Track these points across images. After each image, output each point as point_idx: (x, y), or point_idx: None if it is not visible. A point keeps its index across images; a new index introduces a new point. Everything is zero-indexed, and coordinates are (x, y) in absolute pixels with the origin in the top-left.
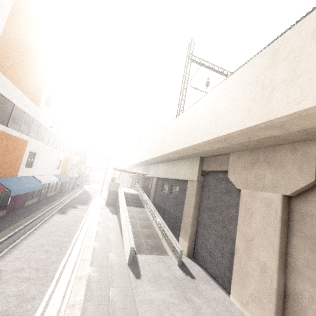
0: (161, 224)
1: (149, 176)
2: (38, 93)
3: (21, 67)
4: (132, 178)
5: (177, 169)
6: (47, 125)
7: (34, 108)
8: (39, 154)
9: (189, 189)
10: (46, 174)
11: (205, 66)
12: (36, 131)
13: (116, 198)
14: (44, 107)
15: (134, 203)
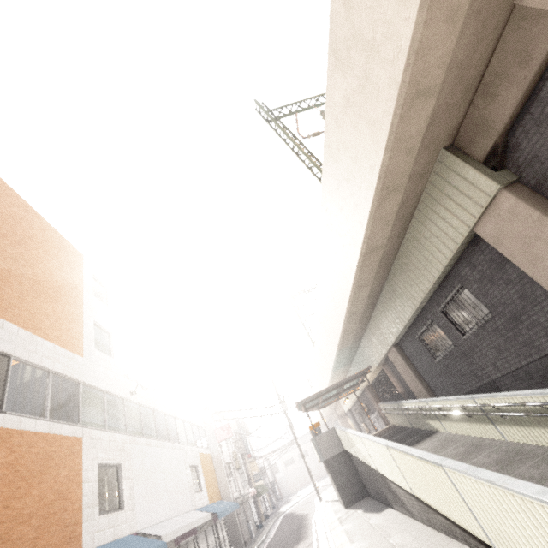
0: (547, 401)
1: (377, 363)
2: (71, 329)
3: (5, 283)
4: (352, 419)
5: (420, 256)
6: (122, 391)
7: (71, 360)
8: (130, 464)
9: (505, 237)
10: (172, 514)
11: (303, 109)
12: (99, 410)
13: (354, 468)
14: (98, 355)
15: (401, 442)
